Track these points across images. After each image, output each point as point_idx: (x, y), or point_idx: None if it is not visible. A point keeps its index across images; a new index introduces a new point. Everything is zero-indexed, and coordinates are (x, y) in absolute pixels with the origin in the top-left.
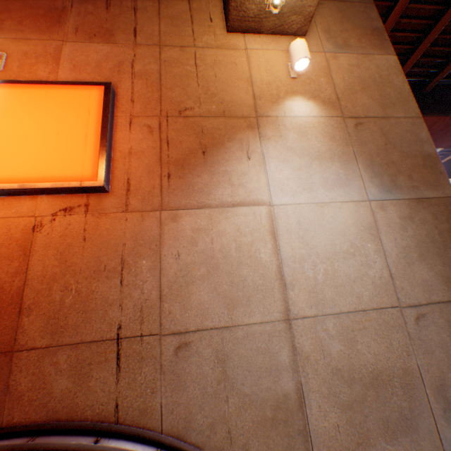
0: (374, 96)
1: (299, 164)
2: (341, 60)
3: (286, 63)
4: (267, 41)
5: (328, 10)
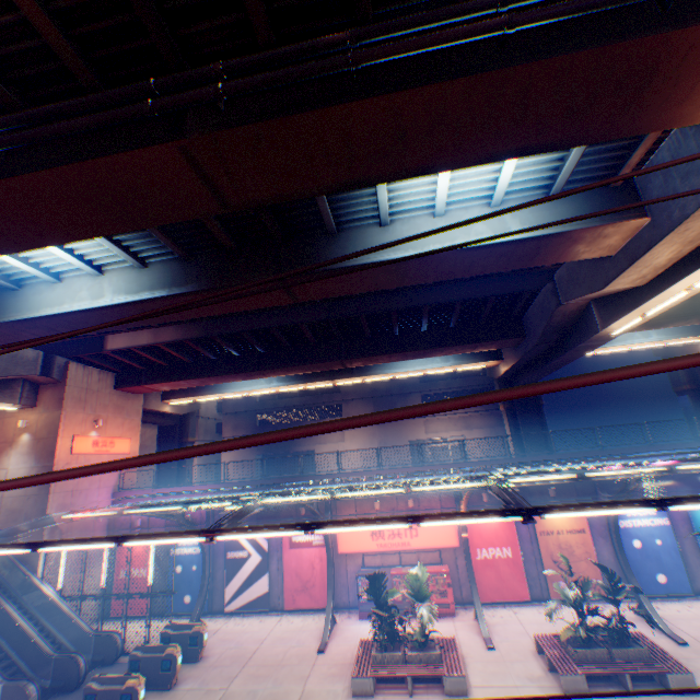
0: (50, 429)
1: (20, 456)
2: (46, 415)
3: (29, 419)
4: (27, 411)
5: (51, 392)
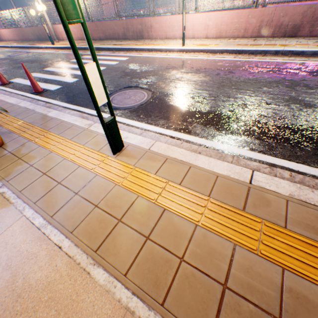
0: None
1: None
2: None
3: None
4: None
5: None
